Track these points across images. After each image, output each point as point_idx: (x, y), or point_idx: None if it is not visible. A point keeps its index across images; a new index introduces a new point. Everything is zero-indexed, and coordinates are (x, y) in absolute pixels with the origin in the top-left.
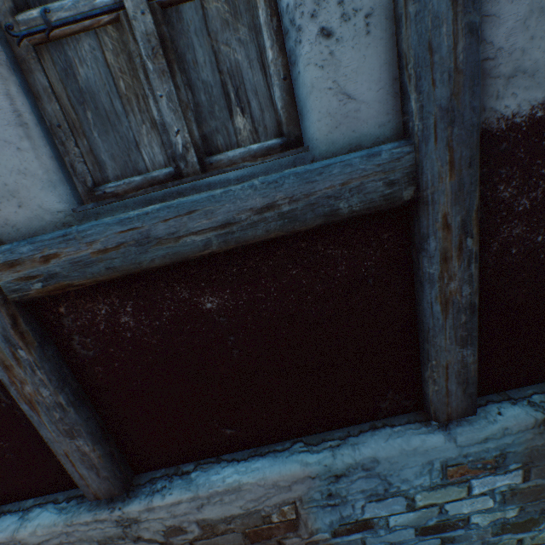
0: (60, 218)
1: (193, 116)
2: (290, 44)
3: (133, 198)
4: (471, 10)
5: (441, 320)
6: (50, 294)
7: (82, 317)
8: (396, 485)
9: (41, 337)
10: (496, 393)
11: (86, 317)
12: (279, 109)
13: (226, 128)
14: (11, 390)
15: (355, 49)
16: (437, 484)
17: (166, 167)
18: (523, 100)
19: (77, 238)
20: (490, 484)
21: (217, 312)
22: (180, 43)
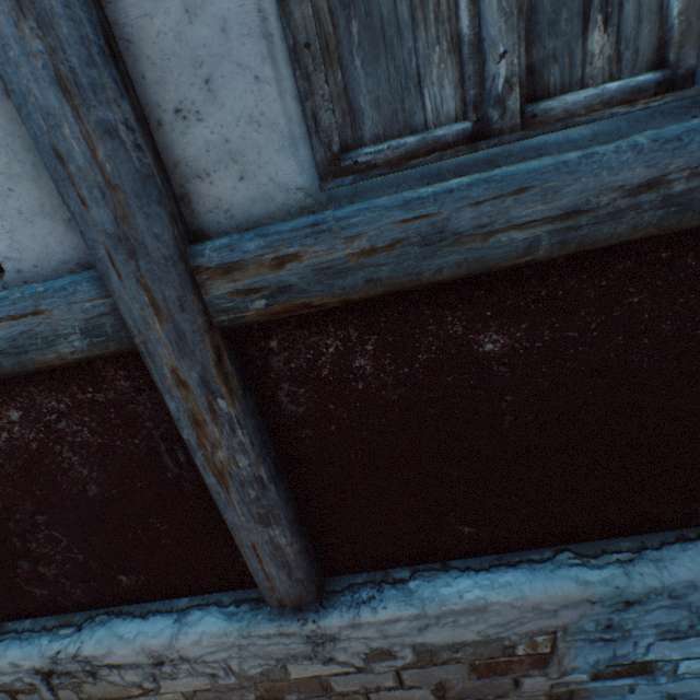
0: (298, 199)
1: (523, 29)
2: None
3: (405, 171)
4: None
5: None
6: (271, 318)
7: (298, 356)
8: None
9: (242, 383)
10: None
11: (304, 356)
12: (673, 16)
13: (569, 52)
14: (197, 455)
15: None
16: None
17: (456, 122)
18: None
19: (332, 230)
20: None
21: (498, 357)
22: None
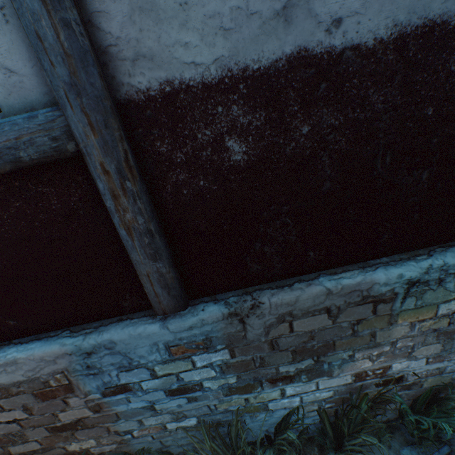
0: None
1: None
2: None
3: None
4: (60, 9)
5: (131, 241)
6: None
7: None
8: (137, 360)
9: None
10: (209, 296)
11: None
12: None
13: None
14: None
15: (2, 34)
16: (168, 360)
17: None
18: (151, 78)
19: None
20: (208, 360)
21: None
22: None
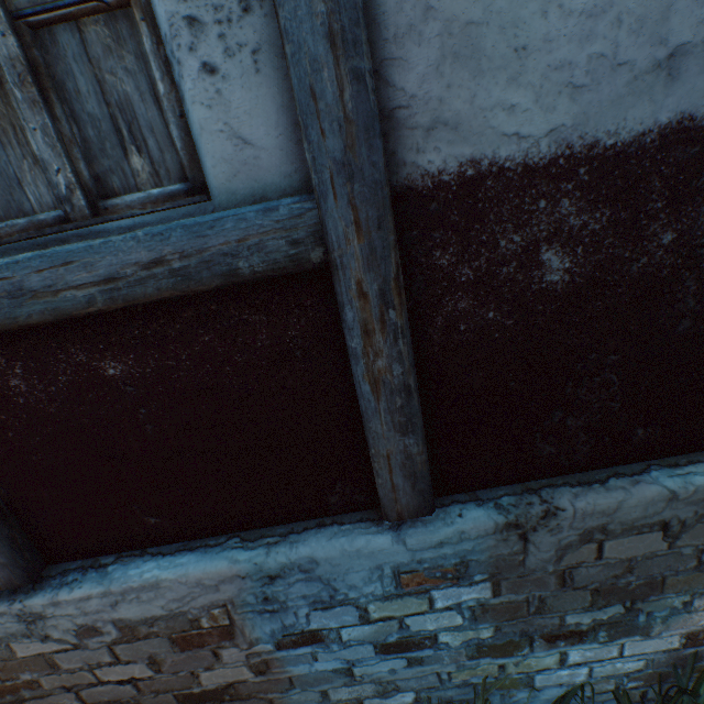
0: None
1: (81, 153)
2: (177, 78)
3: (14, 244)
4: (354, 55)
5: (374, 402)
6: None
7: None
8: (343, 592)
9: None
10: (465, 493)
11: None
12: (180, 150)
13: (121, 168)
14: None
15: (246, 89)
16: (392, 594)
17: (56, 209)
18: (449, 156)
19: None
20: (455, 597)
21: (123, 379)
22: (59, 70)
